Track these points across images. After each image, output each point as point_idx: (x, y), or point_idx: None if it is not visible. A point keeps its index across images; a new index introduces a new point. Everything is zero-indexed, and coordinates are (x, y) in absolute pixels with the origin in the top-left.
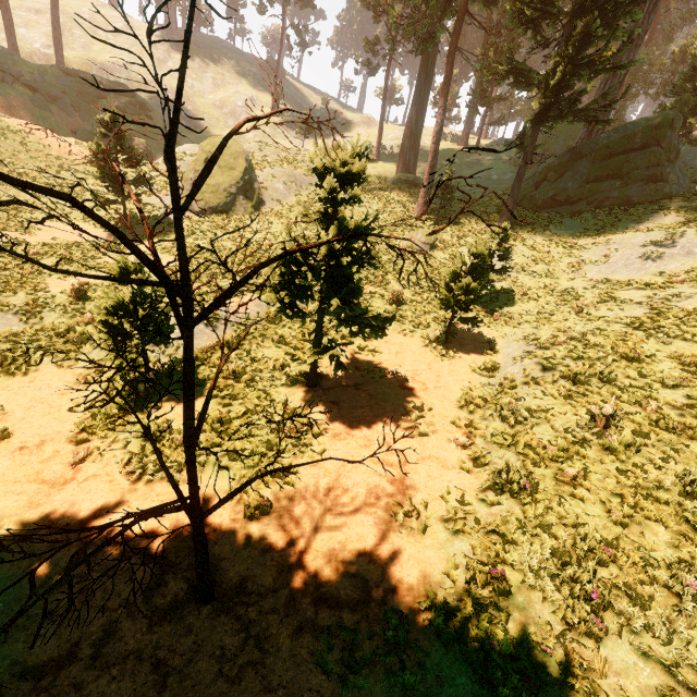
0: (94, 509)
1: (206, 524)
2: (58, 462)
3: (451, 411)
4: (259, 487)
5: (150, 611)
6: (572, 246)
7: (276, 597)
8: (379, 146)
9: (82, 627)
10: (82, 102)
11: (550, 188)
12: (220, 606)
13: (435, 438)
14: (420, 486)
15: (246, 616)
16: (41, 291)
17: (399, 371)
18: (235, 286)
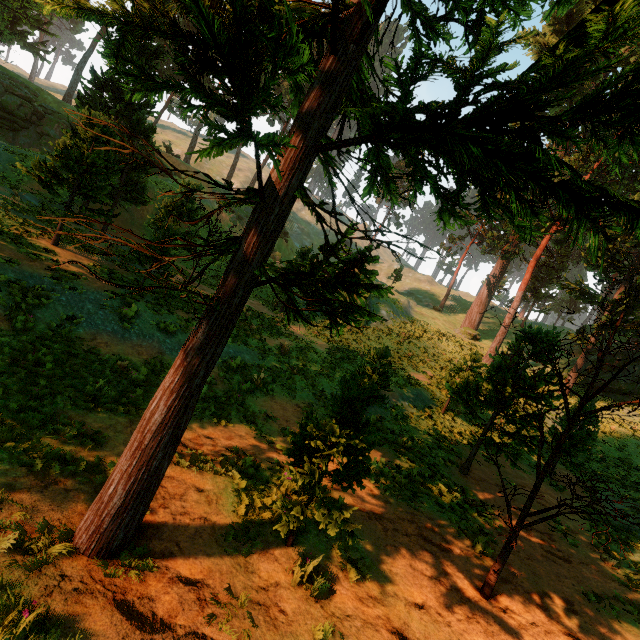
0: (373, 505)
1: (451, 545)
2: (329, 464)
3: (585, 534)
4: (472, 534)
5: (452, 588)
6: (636, 431)
7: (531, 616)
8: (444, 302)
9: (417, 579)
10: None
11: (603, 376)
12: (496, 605)
13: (583, 550)
14: (592, 583)
15: (518, 620)
16: (264, 342)
17: (525, 486)
18: (611, 407)
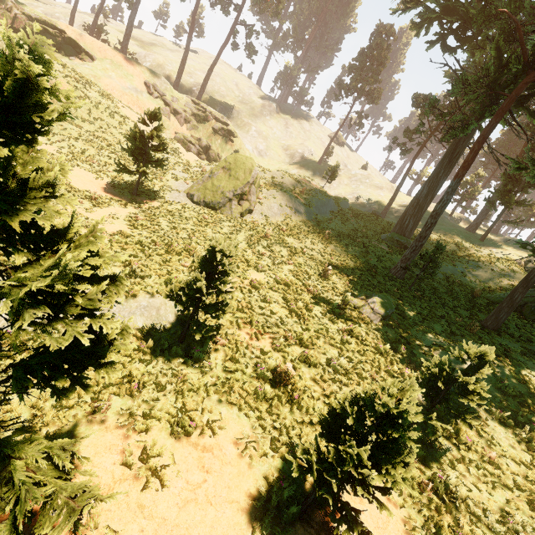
0: None
1: None
2: None
3: None
4: None
5: None
6: None
7: None
8: (388, 207)
9: None
10: (192, 120)
11: None
12: None
13: None
14: None
15: None
16: None
17: None
18: None
